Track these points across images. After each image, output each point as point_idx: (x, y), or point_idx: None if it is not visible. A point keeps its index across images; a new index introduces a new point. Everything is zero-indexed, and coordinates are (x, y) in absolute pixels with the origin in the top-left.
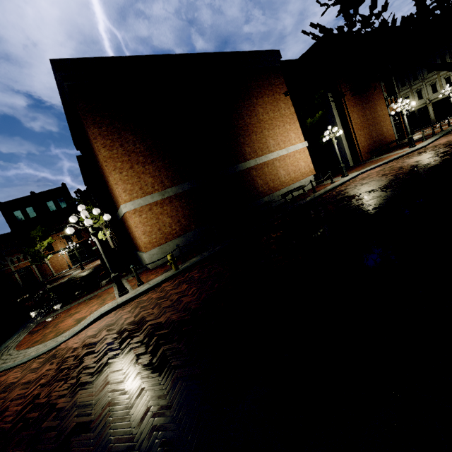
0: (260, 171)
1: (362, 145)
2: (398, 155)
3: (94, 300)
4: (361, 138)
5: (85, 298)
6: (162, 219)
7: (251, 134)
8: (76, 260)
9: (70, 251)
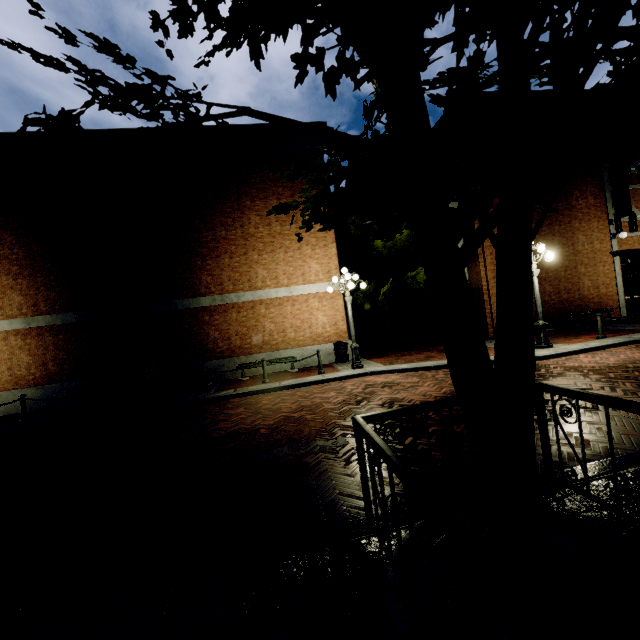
0: (221, 317)
1: None
2: None
3: None
4: None
5: None
6: (19, 356)
7: (221, 255)
8: None
9: None
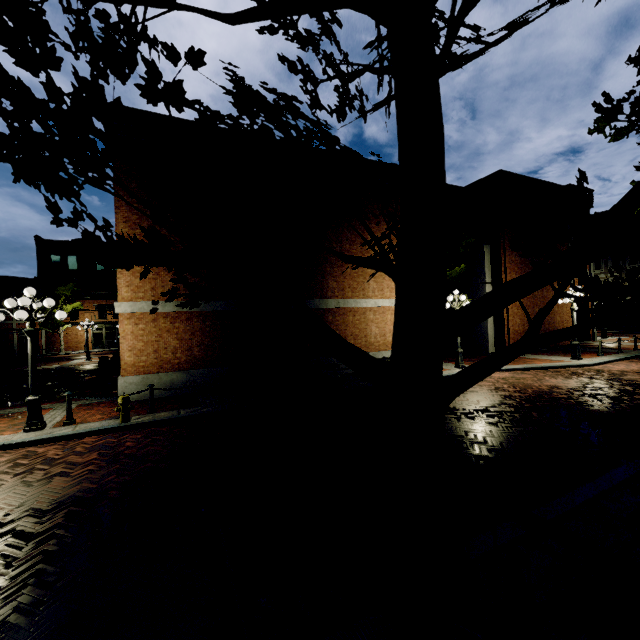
0: (341, 319)
1: (515, 328)
2: (547, 364)
3: (7, 420)
4: (517, 319)
5: (9, 410)
6: (166, 339)
7: (344, 265)
8: (100, 342)
9: (97, 328)
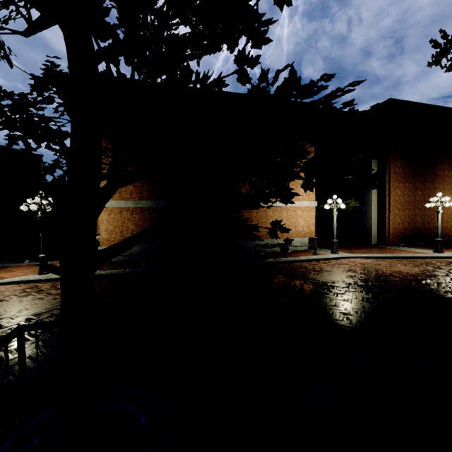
0: (247, 215)
1: (395, 226)
2: (407, 255)
3: (36, 268)
4: (397, 219)
5: None
6: (127, 225)
7: None
8: None
9: None
